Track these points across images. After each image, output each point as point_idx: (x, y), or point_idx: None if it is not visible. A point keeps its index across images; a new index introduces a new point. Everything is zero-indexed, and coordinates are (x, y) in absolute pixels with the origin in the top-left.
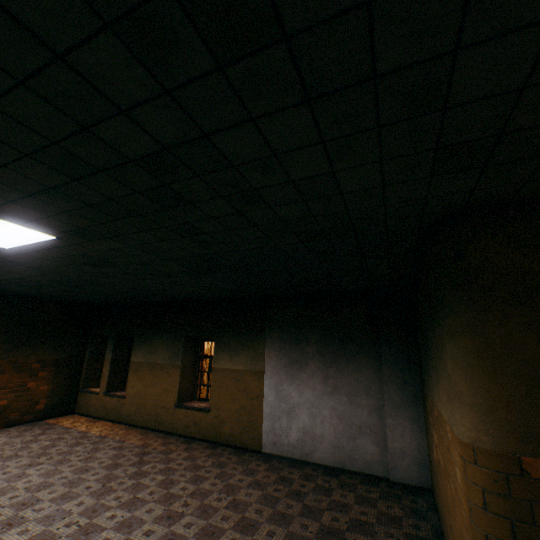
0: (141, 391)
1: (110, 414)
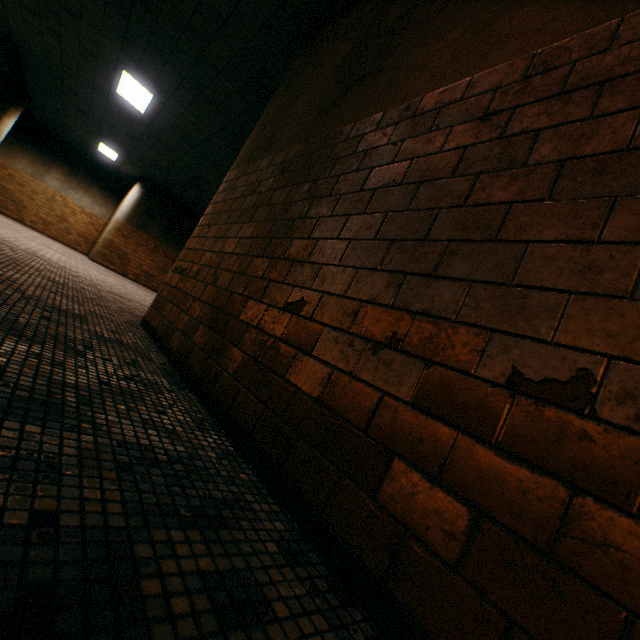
0: None
1: None
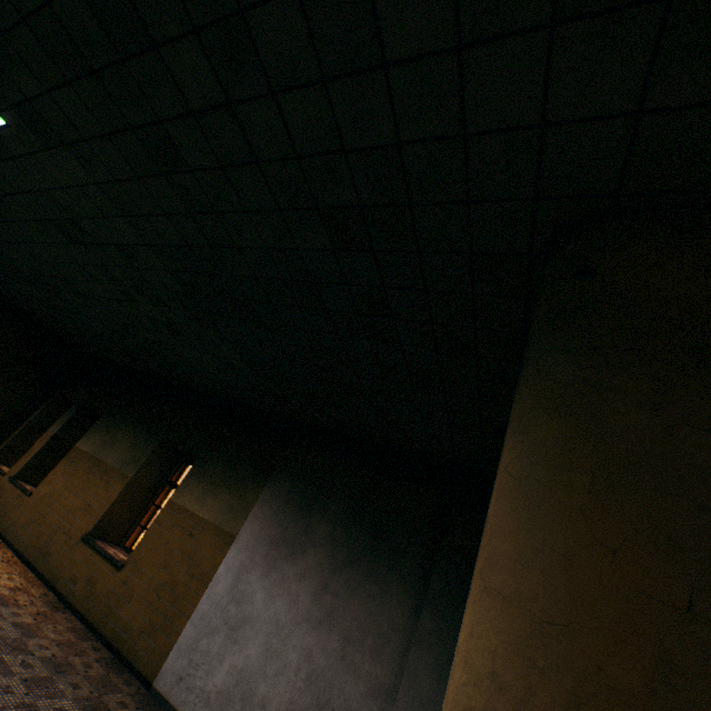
0: (56, 495)
1: None
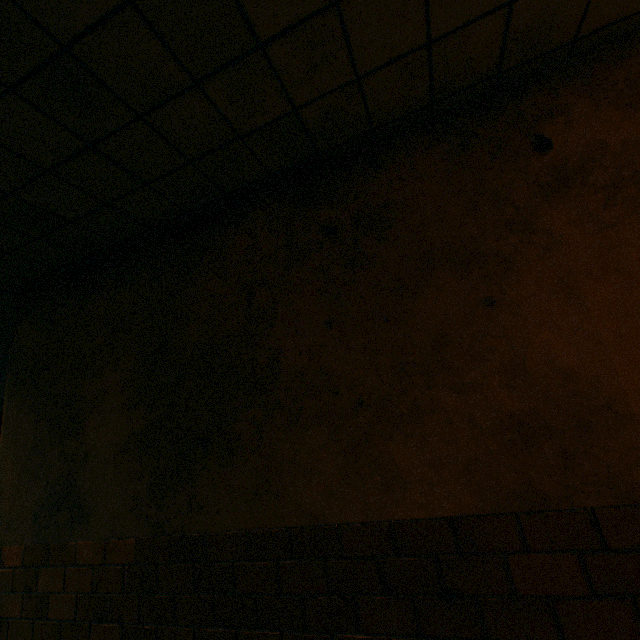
0: None
1: None
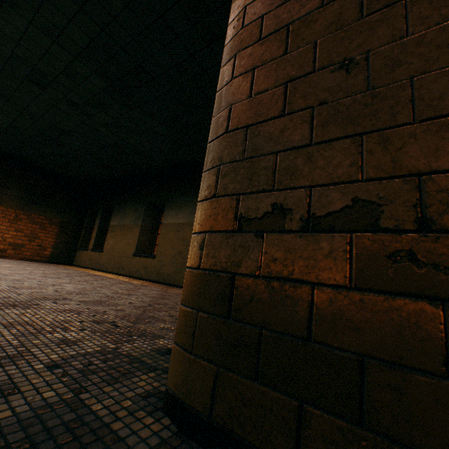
0: (113, 246)
1: (92, 264)
